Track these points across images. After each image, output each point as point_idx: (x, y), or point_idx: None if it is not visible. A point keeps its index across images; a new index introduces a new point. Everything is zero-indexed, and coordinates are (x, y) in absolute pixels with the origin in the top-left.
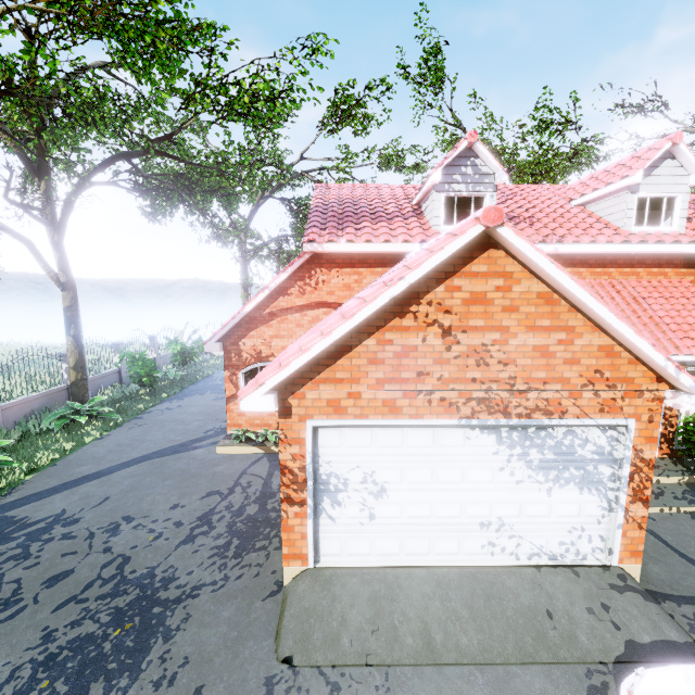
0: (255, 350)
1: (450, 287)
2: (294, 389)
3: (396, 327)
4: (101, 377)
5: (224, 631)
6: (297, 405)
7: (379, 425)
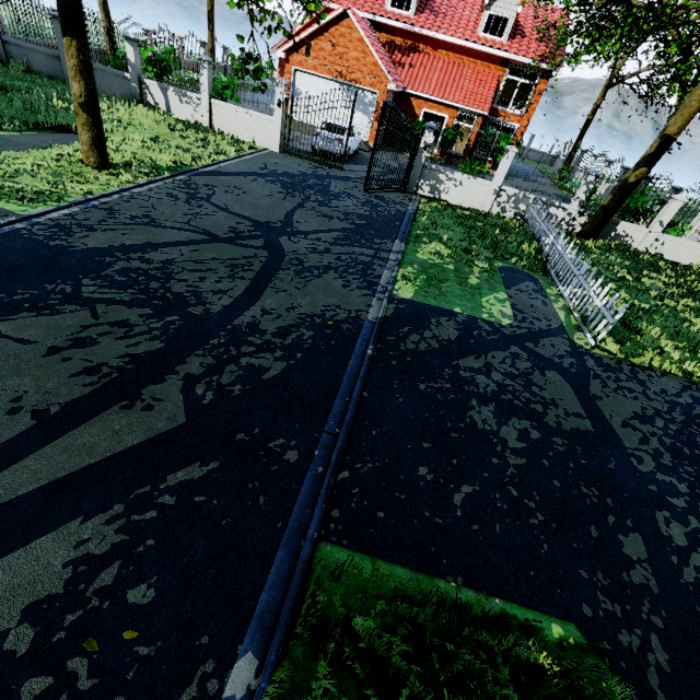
0: None
1: (336, 29)
2: (291, 54)
3: (320, 40)
4: (217, 67)
5: None
6: (291, 60)
7: (312, 75)
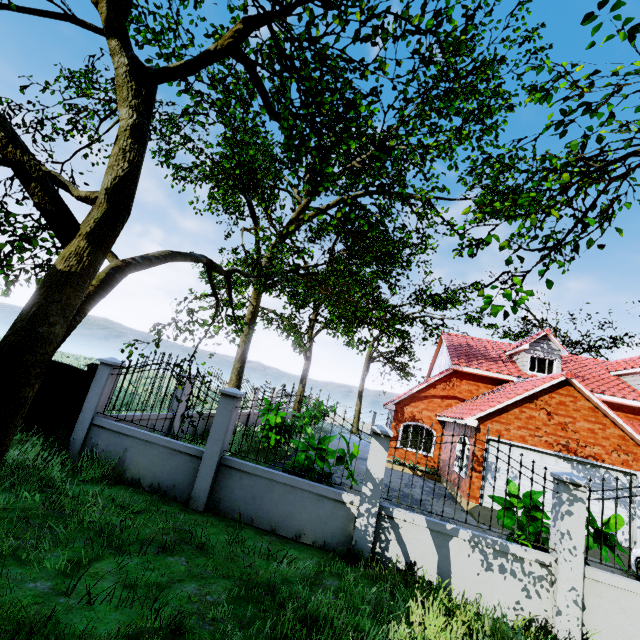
0: (412, 414)
1: (550, 396)
2: (483, 421)
3: (527, 407)
4: (290, 412)
5: (450, 511)
6: (483, 428)
7: (516, 446)
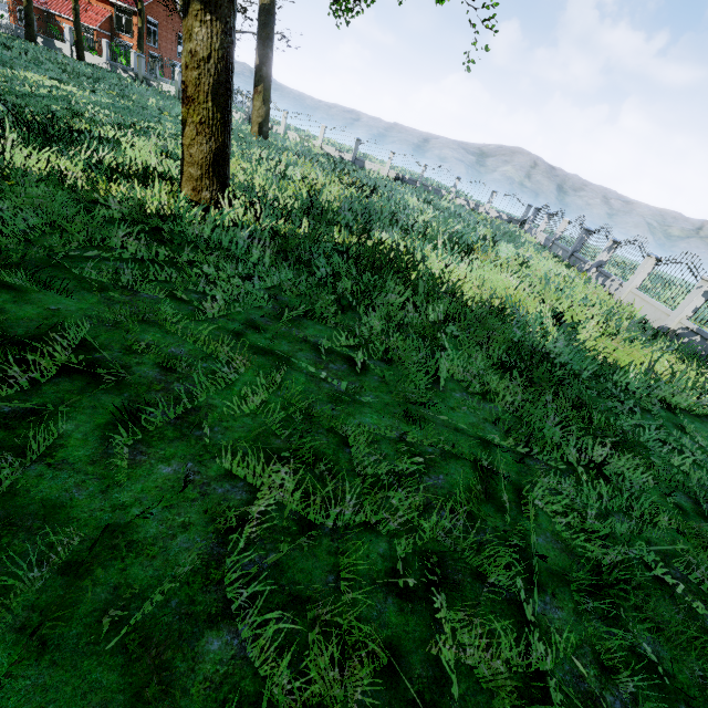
0: None
1: None
2: None
3: None
4: None
5: None
6: None
7: None
